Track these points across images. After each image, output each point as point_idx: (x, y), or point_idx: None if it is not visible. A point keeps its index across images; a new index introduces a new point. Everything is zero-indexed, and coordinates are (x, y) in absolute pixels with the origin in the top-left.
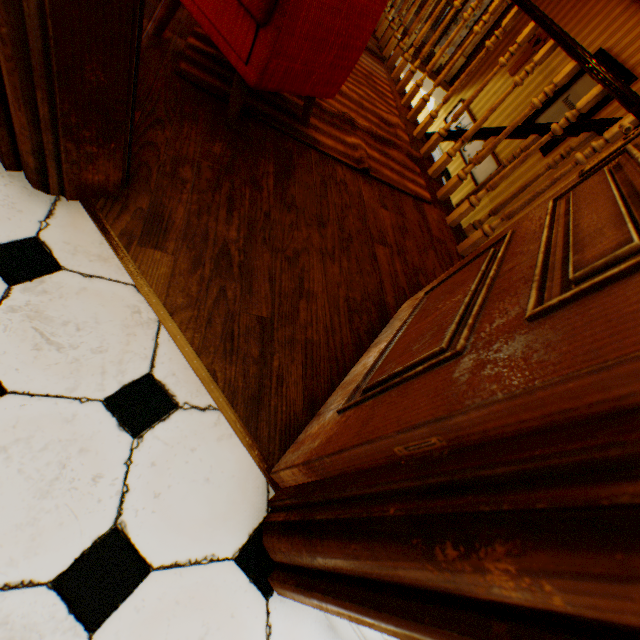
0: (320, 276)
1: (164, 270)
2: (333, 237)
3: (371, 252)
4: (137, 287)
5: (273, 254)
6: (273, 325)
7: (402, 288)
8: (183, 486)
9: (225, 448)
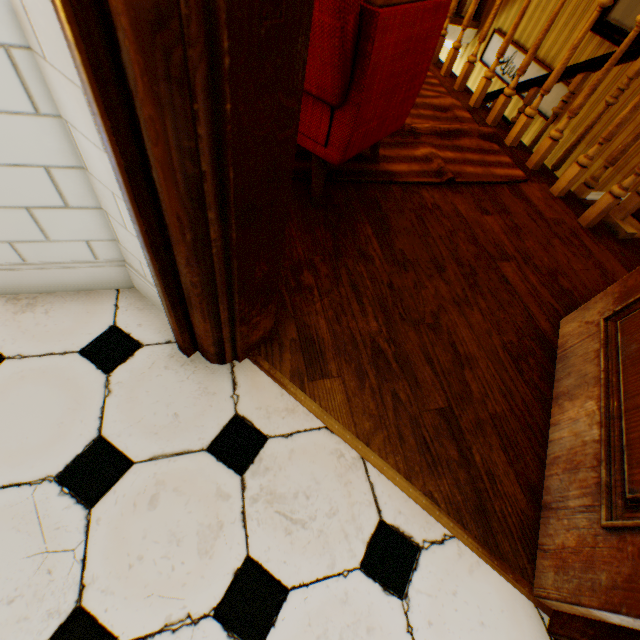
0: (467, 332)
1: (339, 397)
2: (456, 278)
3: (498, 275)
4: (328, 428)
5: (415, 329)
6: (453, 413)
7: (548, 304)
8: (464, 639)
9: (479, 580)
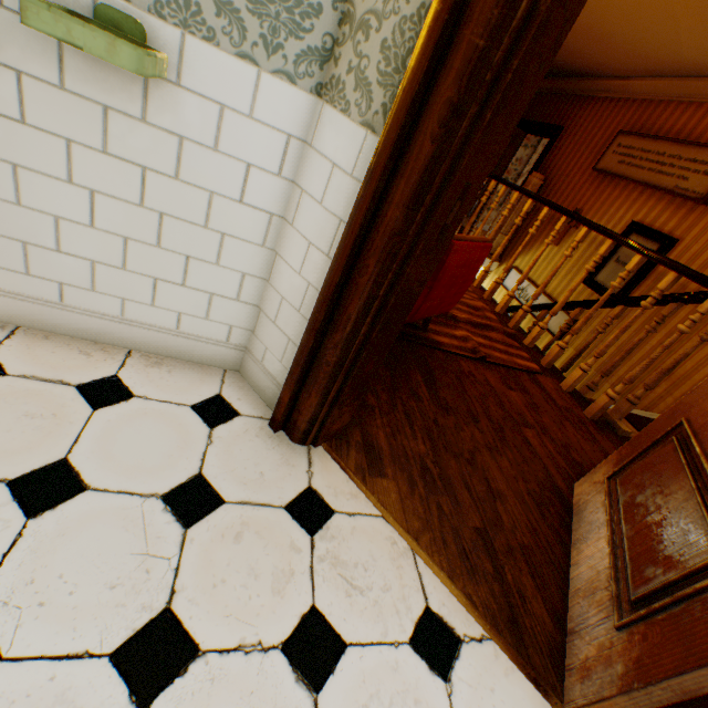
0: (497, 472)
1: (393, 495)
2: (488, 429)
3: (522, 436)
4: (384, 517)
5: (455, 459)
6: (488, 533)
7: (563, 468)
8: None
9: (514, 684)
